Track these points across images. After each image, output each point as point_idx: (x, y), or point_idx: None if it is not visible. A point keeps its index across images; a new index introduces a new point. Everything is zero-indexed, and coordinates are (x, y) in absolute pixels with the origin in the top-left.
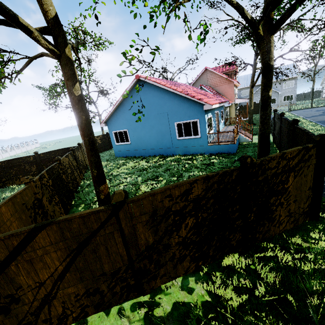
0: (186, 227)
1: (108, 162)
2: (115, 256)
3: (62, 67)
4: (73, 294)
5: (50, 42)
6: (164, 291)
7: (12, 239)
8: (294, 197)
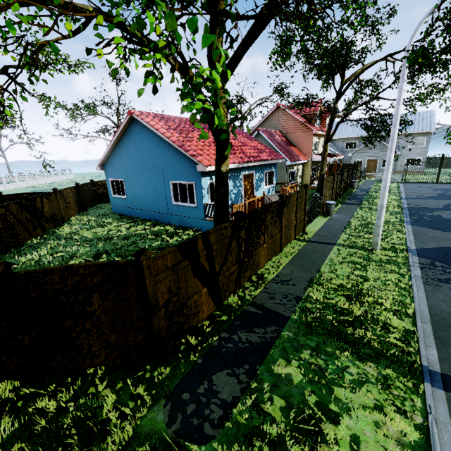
0: None
1: (96, 218)
2: None
3: None
4: None
5: None
6: None
7: None
8: (111, 325)
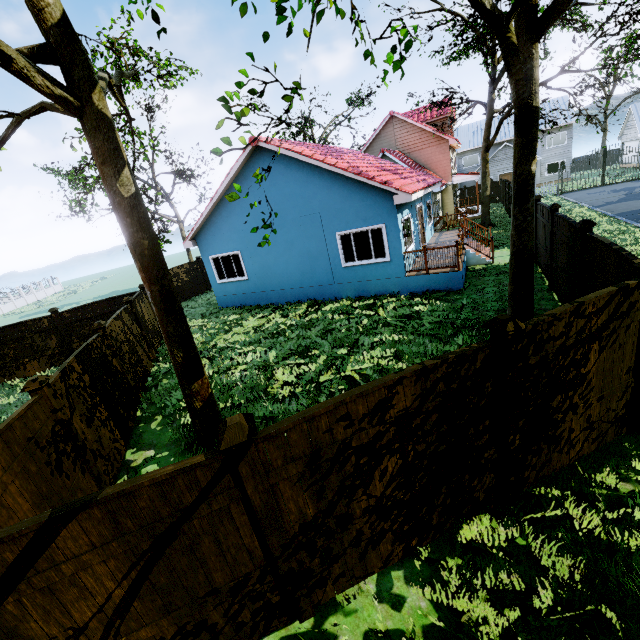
0: (383, 475)
1: (205, 319)
2: (236, 552)
3: (89, 136)
4: (152, 639)
5: (56, 81)
6: (342, 607)
7: (3, 550)
8: (598, 390)
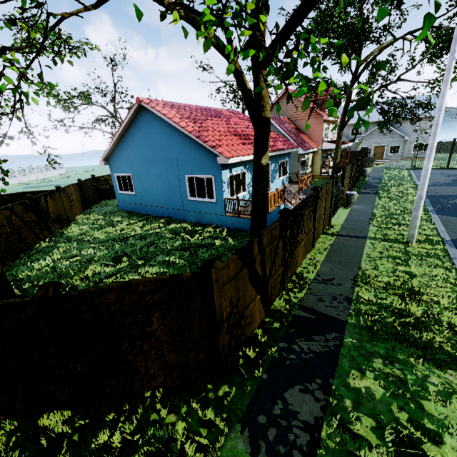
0: None
1: (103, 216)
2: None
3: None
4: None
5: None
6: None
7: None
8: (171, 344)
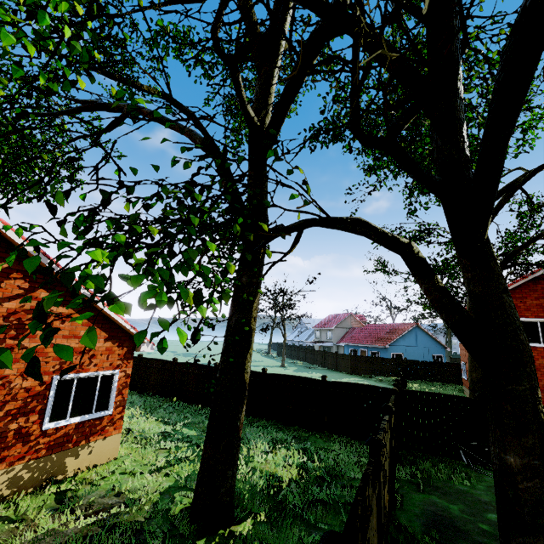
0: None
1: None
2: None
3: None
4: None
5: None
6: None
7: None
8: None
